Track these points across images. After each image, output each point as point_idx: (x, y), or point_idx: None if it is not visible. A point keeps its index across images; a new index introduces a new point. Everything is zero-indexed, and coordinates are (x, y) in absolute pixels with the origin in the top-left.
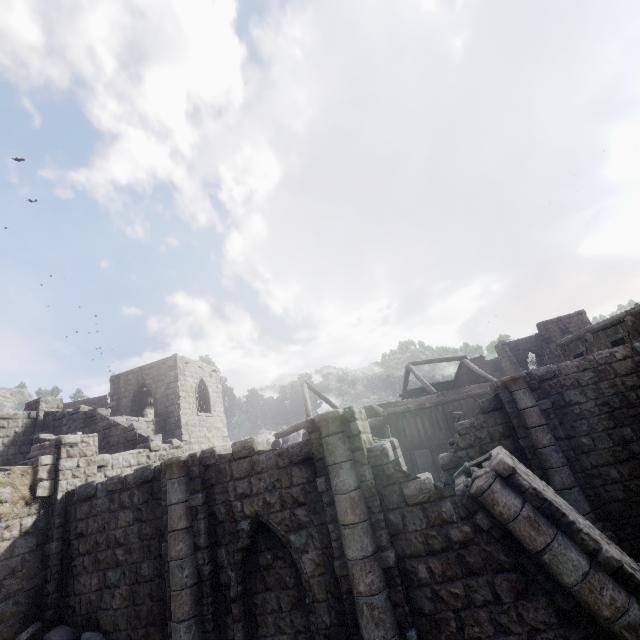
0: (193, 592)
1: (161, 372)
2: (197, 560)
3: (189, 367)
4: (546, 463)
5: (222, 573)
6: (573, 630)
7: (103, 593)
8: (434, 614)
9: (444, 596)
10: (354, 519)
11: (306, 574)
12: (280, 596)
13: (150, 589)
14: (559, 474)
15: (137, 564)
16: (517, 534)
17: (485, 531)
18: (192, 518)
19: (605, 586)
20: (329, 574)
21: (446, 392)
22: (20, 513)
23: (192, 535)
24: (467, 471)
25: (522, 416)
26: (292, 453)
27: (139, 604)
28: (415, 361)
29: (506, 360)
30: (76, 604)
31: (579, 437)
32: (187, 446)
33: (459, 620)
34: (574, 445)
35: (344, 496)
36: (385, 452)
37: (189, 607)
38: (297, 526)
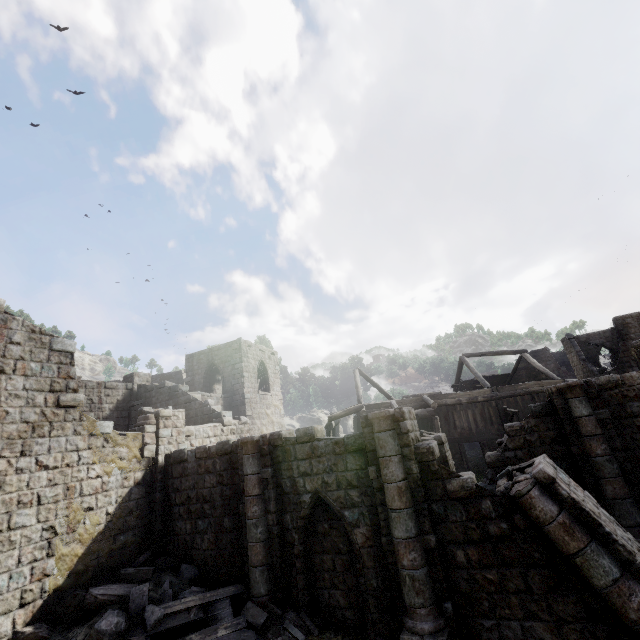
0: (265, 545)
1: (228, 354)
2: (268, 521)
3: (251, 350)
4: (598, 472)
5: (287, 534)
6: (600, 626)
7: (195, 536)
8: (469, 593)
9: (479, 580)
10: (400, 505)
11: (357, 544)
12: (335, 559)
13: (231, 538)
14: (611, 484)
15: (220, 518)
16: (551, 537)
17: (522, 530)
18: (263, 487)
19: (634, 593)
20: (377, 547)
21: (501, 387)
22: (134, 468)
23: (264, 501)
24: (509, 474)
25: (576, 424)
26: (347, 443)
27: (222, 549)
28: (469, 353)
29: (573, 355)
30: (175, 542)
31: (639, 450)
32: (250, 421)
33: (492, 601)
34: (632, 457)
35: (392, 485)
36: (431, 450)
37: (262, 556)
38: (350, 504)
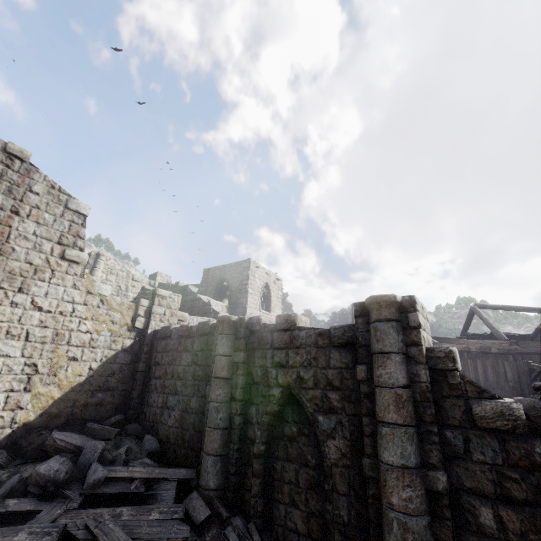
0: (223, 434)
1: (237, 271)
2: (231, 409)
3: (258, 271)
4: None
5: (250, 428)
6: None
7: (164, 411)
8: None
9: None
10: (397, 419)
11: (329, 459)
12: (299, 471)
13: (194, 420)
14: None
15: (188, 397)
16: None
17: None
18: (233, 372)
19: None
20: (355, 470)
21: (522, 342)
22: (123, 334)
23: (230, 386)
24: None
25: None
26: (333, 334)
27: (185, 429)
28: (483, 304)
29: None
30: (147, 412)
31: None
32: None
33: None
34: None
35: (388, 390)
36: (452, 356)
37: (218, 445)
38: (327, 409)
